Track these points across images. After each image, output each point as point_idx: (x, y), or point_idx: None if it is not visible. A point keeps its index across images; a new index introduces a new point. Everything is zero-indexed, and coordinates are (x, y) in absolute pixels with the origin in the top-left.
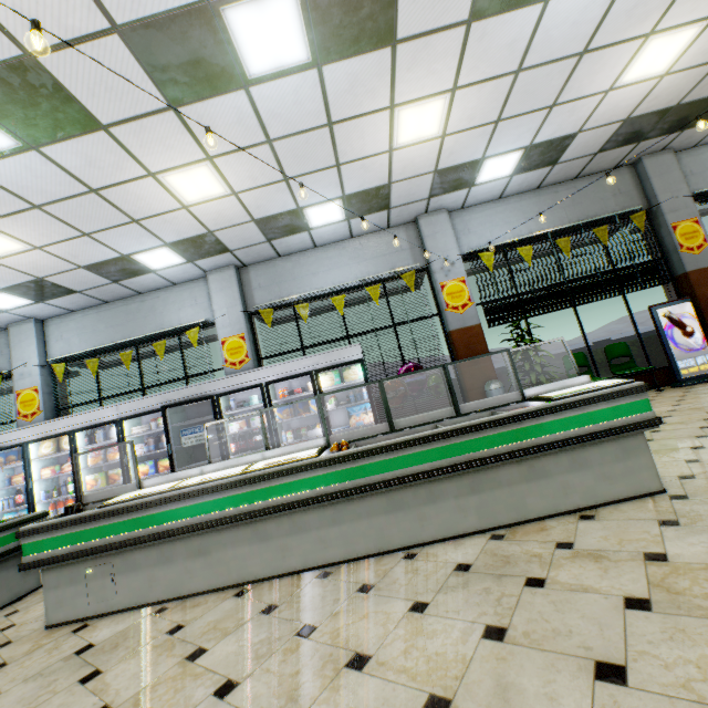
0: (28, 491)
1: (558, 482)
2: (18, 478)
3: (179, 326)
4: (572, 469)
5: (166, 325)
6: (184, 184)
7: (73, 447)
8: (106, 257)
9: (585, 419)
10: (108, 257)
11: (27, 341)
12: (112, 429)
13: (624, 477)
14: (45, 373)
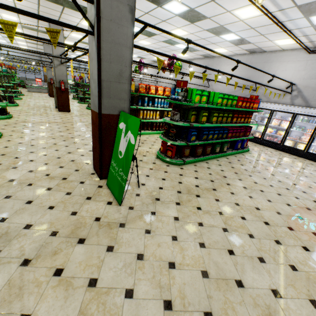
0: None
1: None
2: None
3: None
4: None
5: None
6: None
7: None
8: None
9: None
10: None
11: None
12: None
13: None
14: None
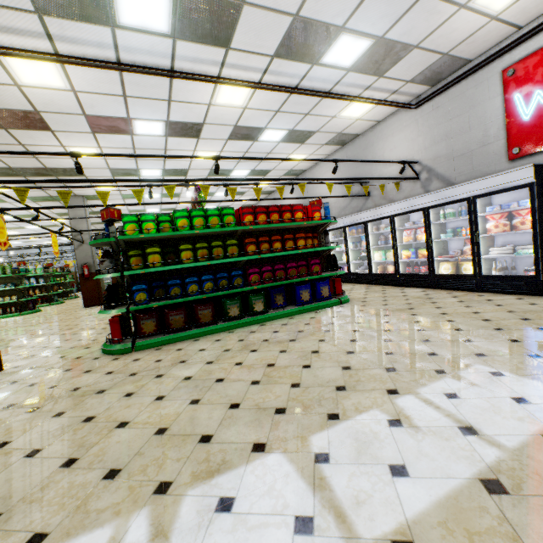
0: None
1: None
2: None
3: None
4: None
5: None
6: None
7: None
8: None
9: None
10: None
11: None
12: None
13: None
14: None
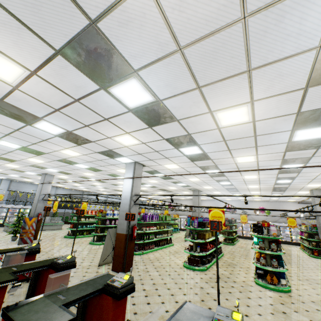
0: None
1: (56, 227)
2: None
3: None
4: (57, 227)
5: None
6: (27, 179)
7: None
8: None
9: (60, 223)
10: None
11: None
12: None
13: (60, 228)
14: None
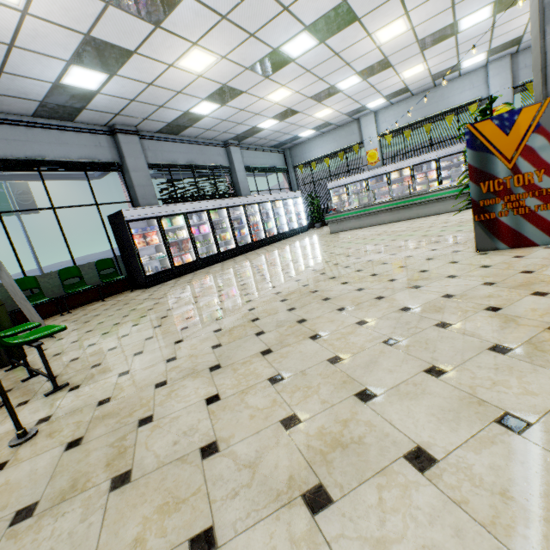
0: (389, 194)
1: None
2: (382, 189)
3: (461, 104)
4: None
5: (450, 105)
6: None
7: (411, 173)
8: (449, 66)
9: None
10: (450, 66)
11: (370, 125)
12: (431, 164)
13: None
14: (378, 141)
